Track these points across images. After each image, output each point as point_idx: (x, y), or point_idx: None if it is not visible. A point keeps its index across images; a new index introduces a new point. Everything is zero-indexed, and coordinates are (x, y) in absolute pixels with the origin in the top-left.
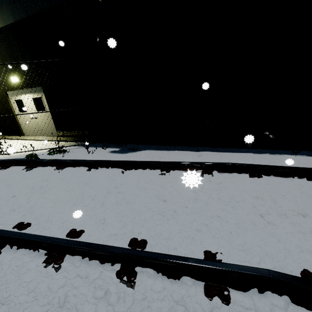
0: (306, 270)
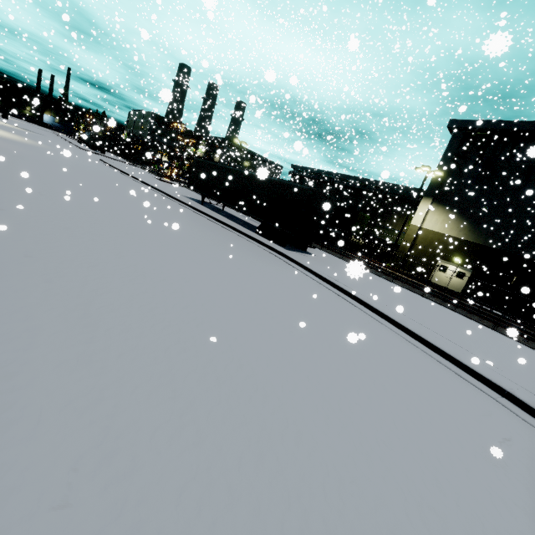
0: None
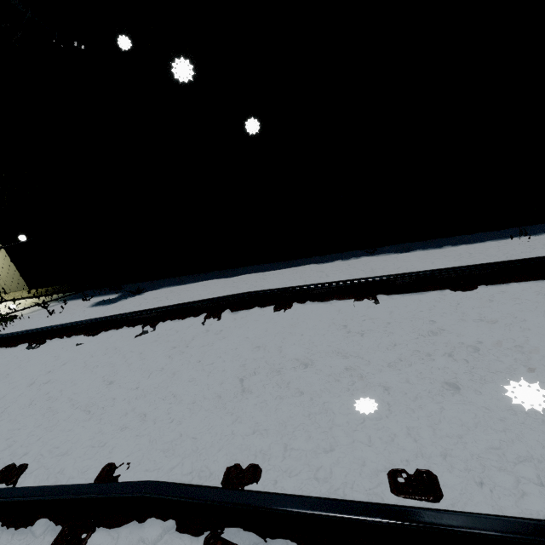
0: (235, 466)
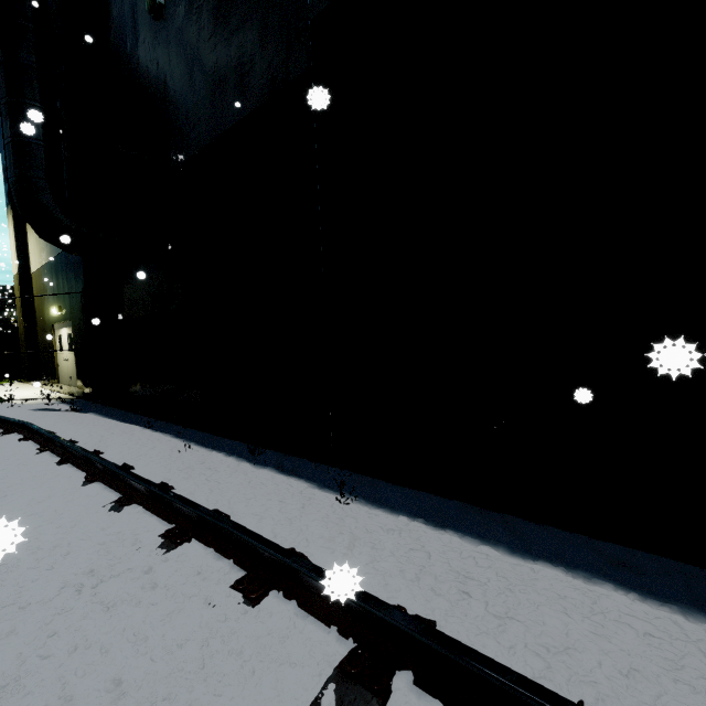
0: None
